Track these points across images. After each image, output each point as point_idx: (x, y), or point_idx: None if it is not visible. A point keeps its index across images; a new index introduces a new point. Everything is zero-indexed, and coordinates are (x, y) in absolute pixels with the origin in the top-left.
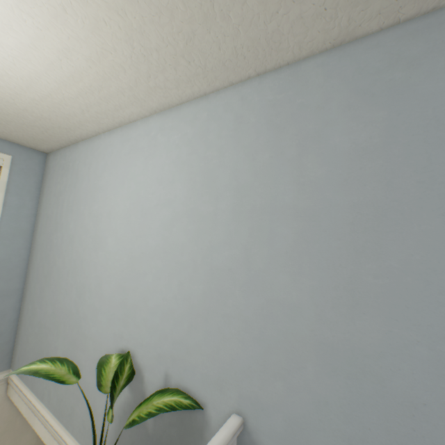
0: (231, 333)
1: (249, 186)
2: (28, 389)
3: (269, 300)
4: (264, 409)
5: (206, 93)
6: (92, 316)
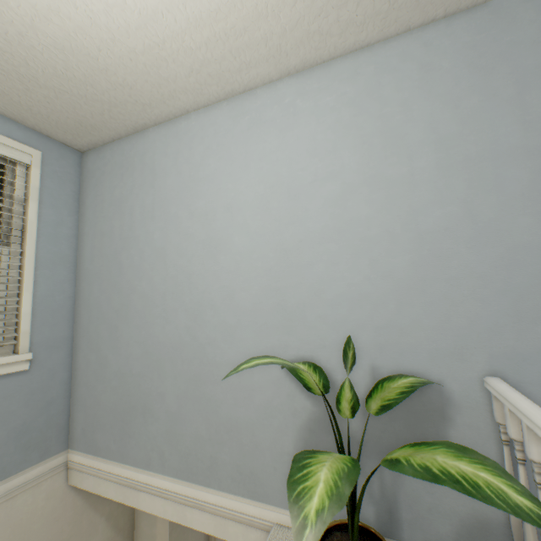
0: (462, 295)
1: (456, 136)
2: (113, 464)
3: (509, 247)
4: (526, 359)
5: (369, 43)
6: (223, 336)
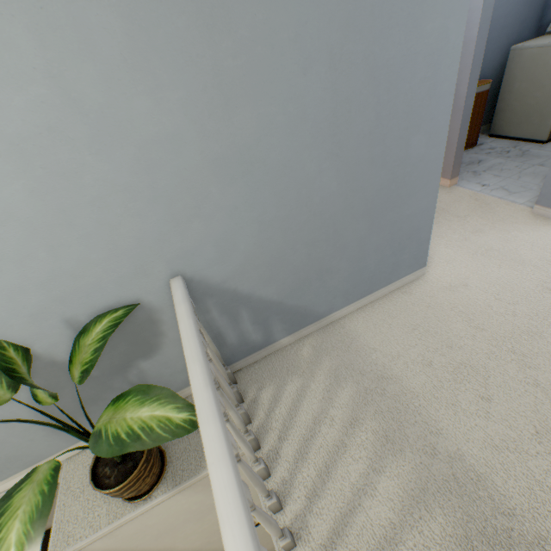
0: (118, 216)
1: None
2: None
3: (141, 145)
4: (195, 254)
5: None
6: None
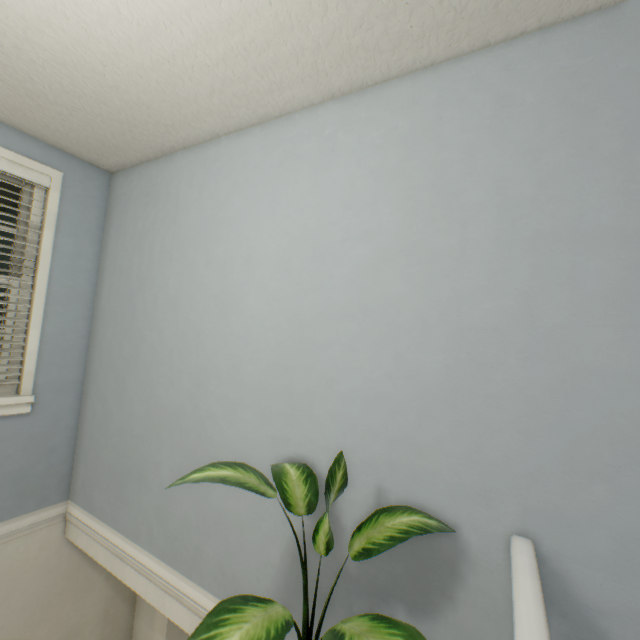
0: (502, 421)
1: (529, 202)
2: (106, 527)
3: (575, 368)
4: (572, 526)
5: (434, 62)
6: (224, 413)
